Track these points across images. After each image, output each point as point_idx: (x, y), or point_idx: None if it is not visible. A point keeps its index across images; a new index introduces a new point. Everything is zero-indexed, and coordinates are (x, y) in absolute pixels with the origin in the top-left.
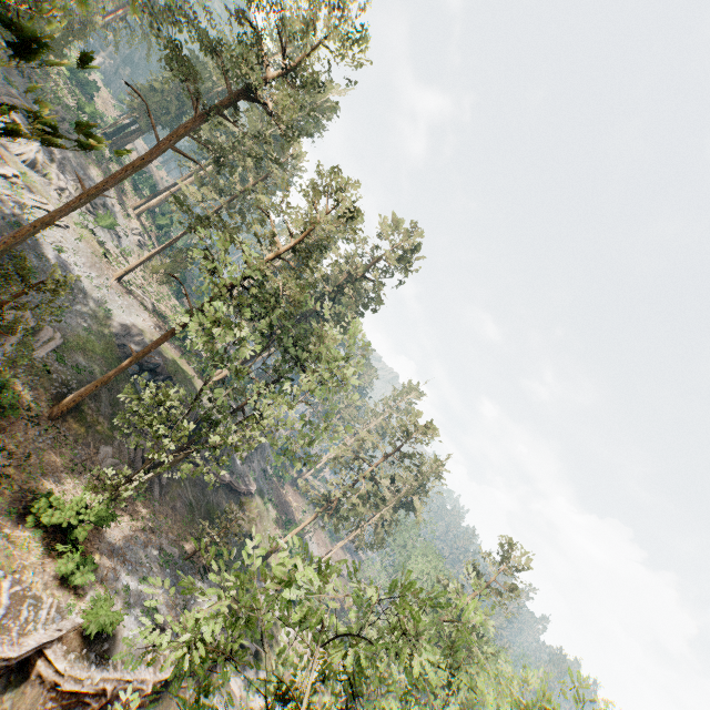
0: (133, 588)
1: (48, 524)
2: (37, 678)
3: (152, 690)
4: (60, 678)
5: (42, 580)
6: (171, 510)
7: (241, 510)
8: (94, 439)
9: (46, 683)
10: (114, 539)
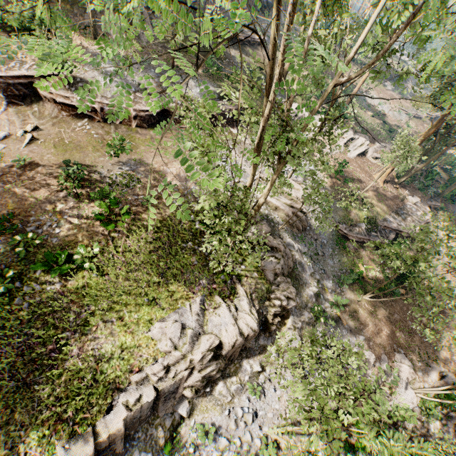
0: (112, 70)
1: (2, 18)
2: (46, 100)
3: (141, 118)
4: (52, 96)
5: (31, 59)
6: (161, 49)
7: (248, 55)
8: (80, 13)
9: (51, 102)
10: (96, 51)
